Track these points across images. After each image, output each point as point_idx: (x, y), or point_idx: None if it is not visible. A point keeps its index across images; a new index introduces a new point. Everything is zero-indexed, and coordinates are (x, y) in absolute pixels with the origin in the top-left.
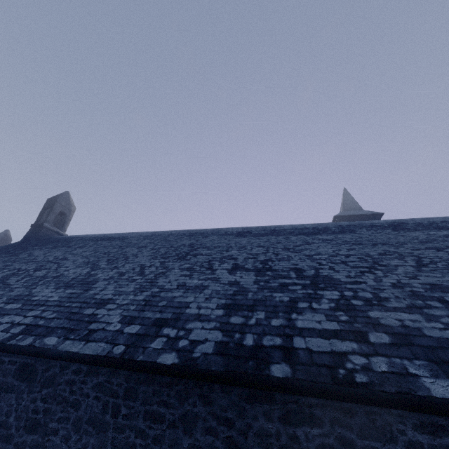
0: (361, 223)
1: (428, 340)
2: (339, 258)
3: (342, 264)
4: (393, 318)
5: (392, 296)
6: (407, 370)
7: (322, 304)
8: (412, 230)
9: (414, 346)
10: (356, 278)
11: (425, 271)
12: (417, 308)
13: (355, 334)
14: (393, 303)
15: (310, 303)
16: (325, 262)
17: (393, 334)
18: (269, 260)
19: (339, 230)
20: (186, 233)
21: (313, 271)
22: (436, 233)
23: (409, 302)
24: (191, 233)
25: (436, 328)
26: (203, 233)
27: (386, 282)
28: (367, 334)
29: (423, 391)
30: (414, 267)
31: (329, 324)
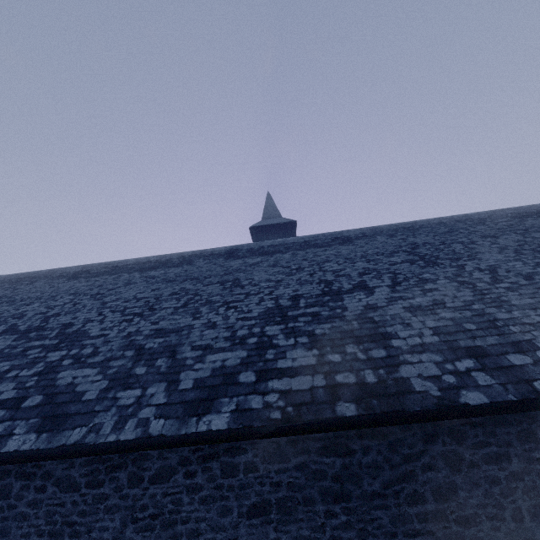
0: (204, 252)
1: (68, 396)
2: (128, 304)
3: (119, 313)
4: (73, 376)
5: (108, 349)
6: (14, 430)
7: (31, 370)
8: (240, 257)
9: (50, 405)
10: (107, 331)
11: (177, 313)
12: (108, 361)
13: (17, 401)
14: (96, 358)
15: (22, 370)
16: (109, 310)
17: (49, 395)
18: (56, 315)
19: (179, 262)
20: (12, 279)
21: (79, 326)
22: (251, 260)
23: (112, 354)
24: (19, 279)
25: (92, 381)
26: (34, 277)
27: (126, 332)
28: (28, 398)
29: None
30: (174, 309)
31: (8, 393)
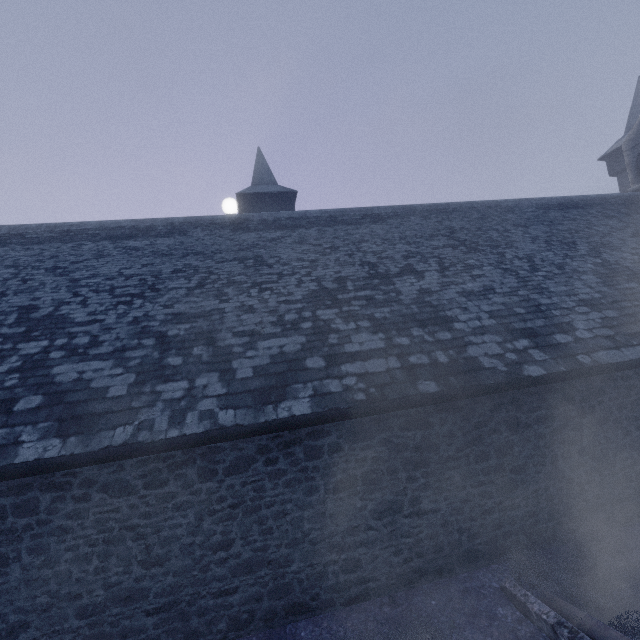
0: (200, 219)
1: (84, 394)
2: (114, 282)
3: (106, 293)
4: (77, 371)
5: (113, 338)
6: (19, 438)
7: (2, 366)
8: (251, 230)
9: (60, 405)
10: (99, 315)
11: (194, 294)
12: (122, 351)
13: (1, 405)
14: (102, 348)
15: None
16: (88, 290)
17: (52, 395)
18: None
19: (167, 231)
20: None
21: (50, 310)
22: (269, 235)
23: (123, 343)
24: None
25: (111, 376)
26: None
27: (130, 317)
28: (20, 400)
29: (8, 460)
30: (188, 290)
31: None
